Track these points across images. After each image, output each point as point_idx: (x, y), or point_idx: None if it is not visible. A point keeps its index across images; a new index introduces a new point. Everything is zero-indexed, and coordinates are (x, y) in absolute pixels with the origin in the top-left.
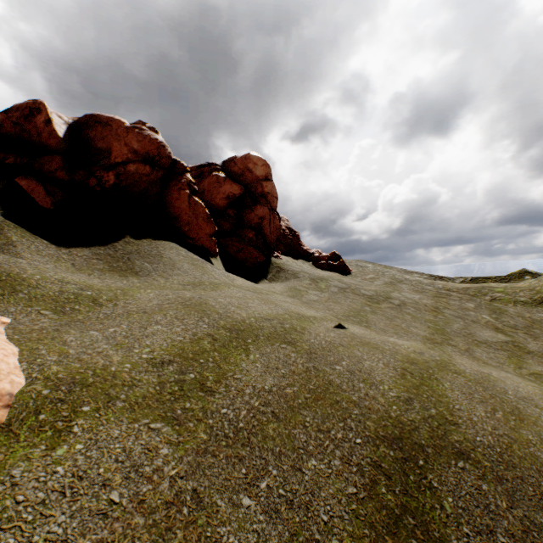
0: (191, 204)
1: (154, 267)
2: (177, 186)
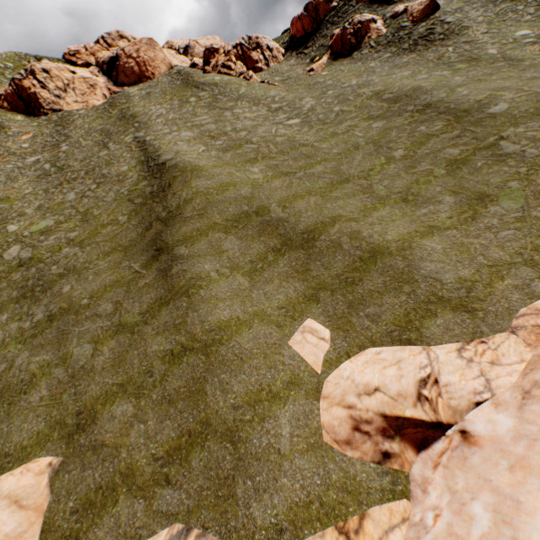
0: None
1: None
2: None
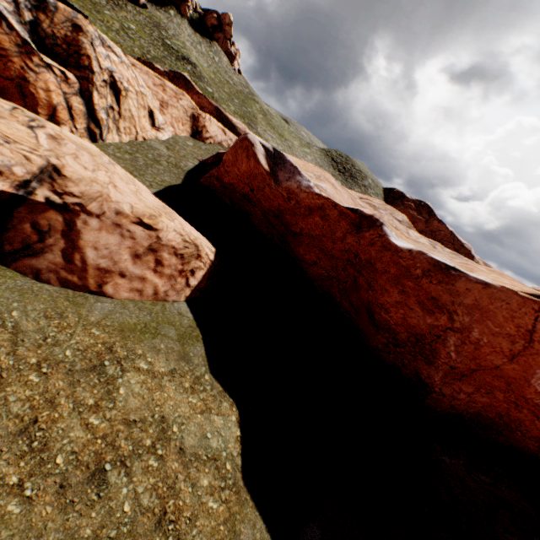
0: (185, 12)
1: (165, 13)
2: (184, 5)
